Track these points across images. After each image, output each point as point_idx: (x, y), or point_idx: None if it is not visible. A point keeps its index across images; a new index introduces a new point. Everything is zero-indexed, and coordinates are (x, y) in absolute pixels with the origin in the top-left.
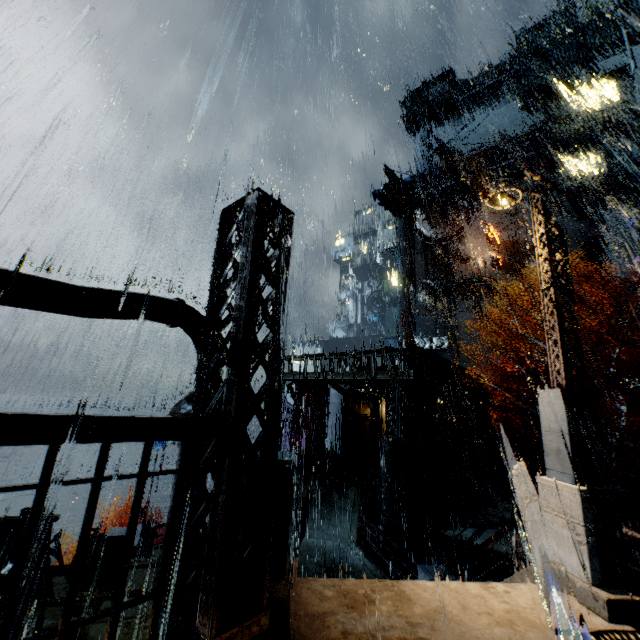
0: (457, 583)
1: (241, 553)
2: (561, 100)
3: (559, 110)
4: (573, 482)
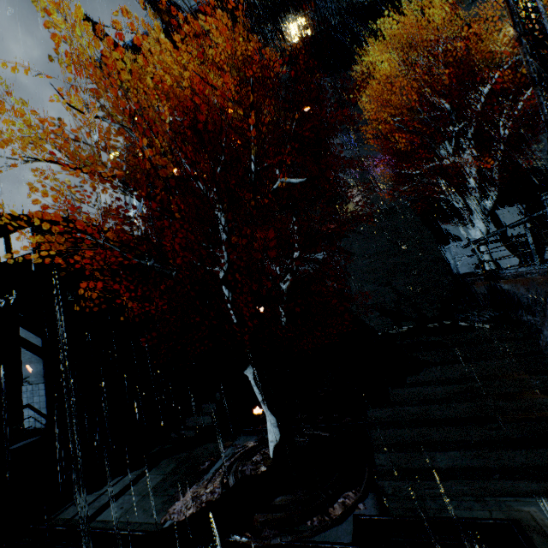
0: None
1: None
2: None
3: None
4: None
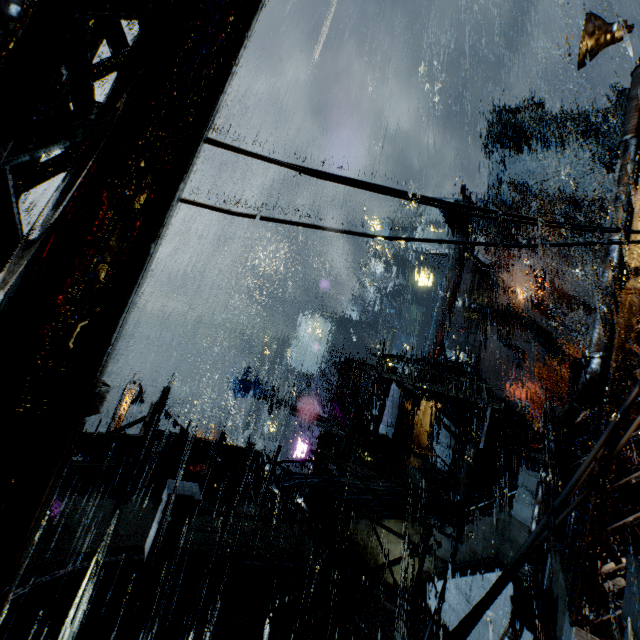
0: None
1: None
2: None
3: None
4: None
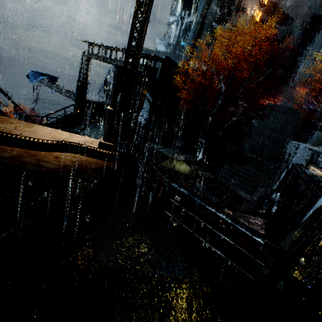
0: (62, 131)
1: None
2: None
3: None
4: (109, 106)
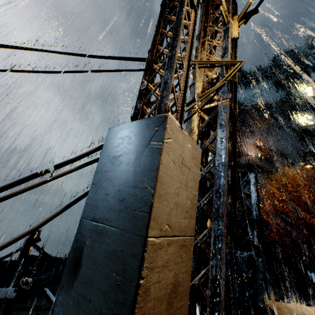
0: (301, 305)
1: (253, 286)
2: (294, 89)
3: (293, 93)
4: None
